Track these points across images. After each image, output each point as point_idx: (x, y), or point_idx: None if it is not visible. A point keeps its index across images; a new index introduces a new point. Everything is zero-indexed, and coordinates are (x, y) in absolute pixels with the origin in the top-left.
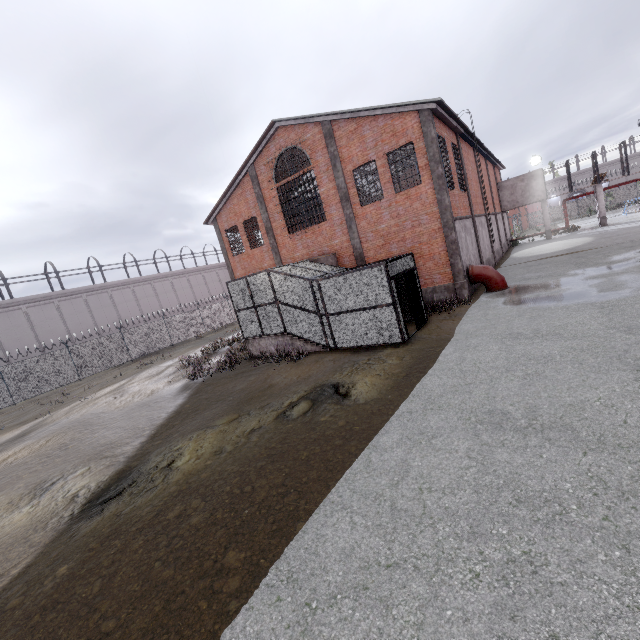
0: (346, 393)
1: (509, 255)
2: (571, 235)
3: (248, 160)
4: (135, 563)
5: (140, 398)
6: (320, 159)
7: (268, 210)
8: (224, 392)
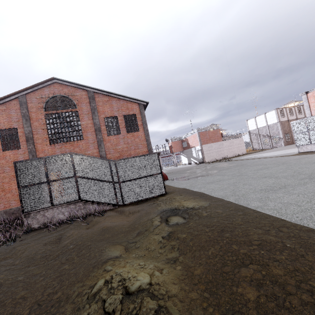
0: (187, 207)
1: None
2: None
3: (22, 91)
4: None
5: None
6: (84, 107)
7: (32, 126)
8: (46, 252)
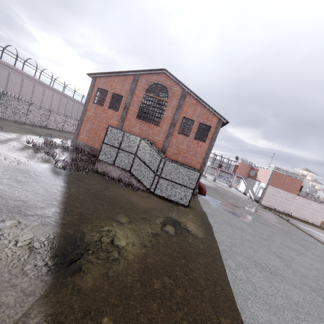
0: (187, 228)
1: None
2: (206, 179)
3: (139, 71)
4: (167, 321)
5: (10, 162)
6: (173, 101)
7: (132, 99)
8: (96, 191)
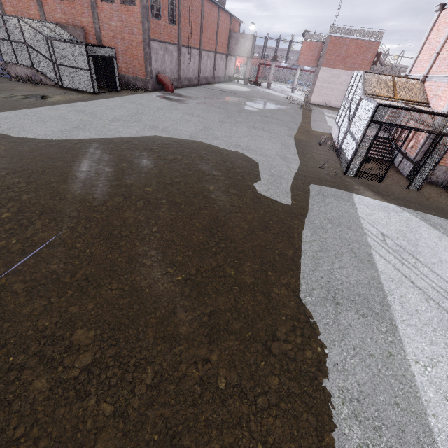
0: (45, 98)
1: (215, 84)
2: (252, 87)
3: None
4: None
5: None
6: None
7: None
8: None
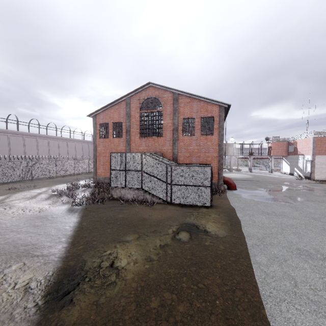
0: (205, 230)
1: None
2: (240, 172)
3: (128, 94)
4: None
5: (33, 212)
6: (168, 108)
7: (131, 121)
8: (108, 218)
